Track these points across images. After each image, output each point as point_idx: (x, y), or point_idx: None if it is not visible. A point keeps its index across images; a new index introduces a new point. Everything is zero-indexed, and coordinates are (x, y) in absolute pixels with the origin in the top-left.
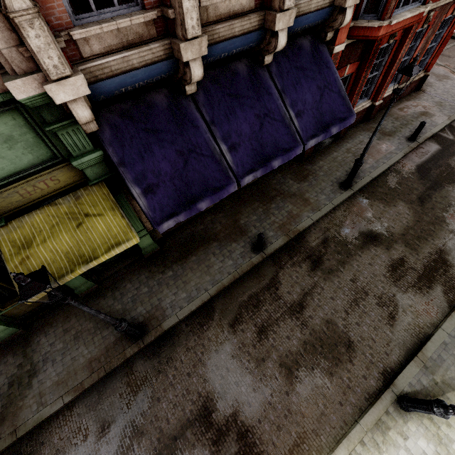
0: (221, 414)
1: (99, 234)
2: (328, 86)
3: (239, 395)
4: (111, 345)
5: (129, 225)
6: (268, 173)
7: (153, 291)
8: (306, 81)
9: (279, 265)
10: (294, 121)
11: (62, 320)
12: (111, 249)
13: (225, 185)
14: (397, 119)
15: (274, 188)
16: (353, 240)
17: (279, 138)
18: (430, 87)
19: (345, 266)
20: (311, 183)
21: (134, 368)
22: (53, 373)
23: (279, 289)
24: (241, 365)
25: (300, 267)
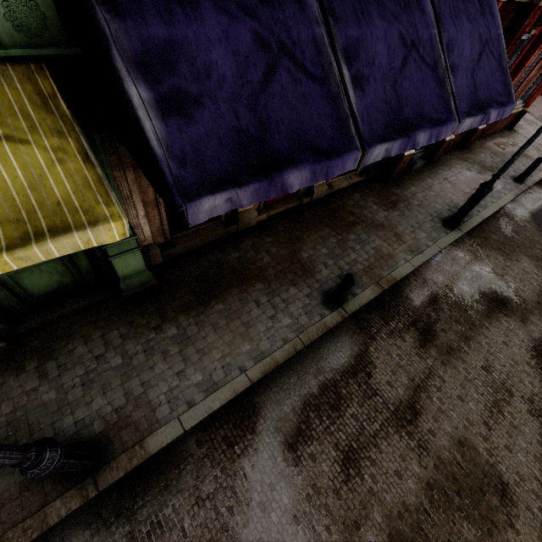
0: None
1: (0, 194)
2: (489, 43)
3: None
4: (12, 491)
5: (105, 183)
6: (340, 189)
7: (133, 364)
8: (466, 19)
9: (369, 333)
10: (450, 76)
11: None
12: (33, 241)
13: (339, 151)
14: (496, 154)
15: (351, 212)
16: (474, 304)
17: (424, 97)
18: (521, 129)
19: (471, 343)
20: (404, 212)
21: None
22: None
23: (372, 376)
24: (313, 538)
25: (402, 340)
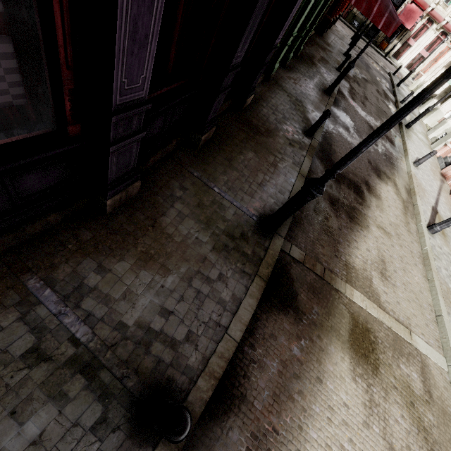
0: (374, 128)
1: None
2: None
3: (374, 123)
4: (321, 96)
5: None
6: (312, 35)
7: (315, 76)
8: None
9: (348, 81)
10: None
11: (286, 78)
12: None
13: None
14: (338, 34)
15: (321, 45)
16: (362, 79)
17: None
18: (337, 26)
19: (366, 87)
20: (332, 48)
21: (336, 109)
22: (309, 103)
23: (355, 90)
24: (367, 113)
25: (355, 84)
